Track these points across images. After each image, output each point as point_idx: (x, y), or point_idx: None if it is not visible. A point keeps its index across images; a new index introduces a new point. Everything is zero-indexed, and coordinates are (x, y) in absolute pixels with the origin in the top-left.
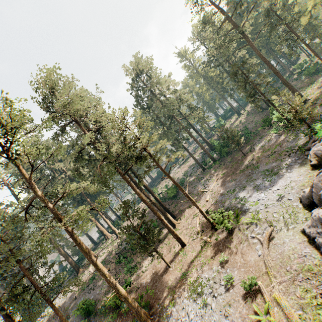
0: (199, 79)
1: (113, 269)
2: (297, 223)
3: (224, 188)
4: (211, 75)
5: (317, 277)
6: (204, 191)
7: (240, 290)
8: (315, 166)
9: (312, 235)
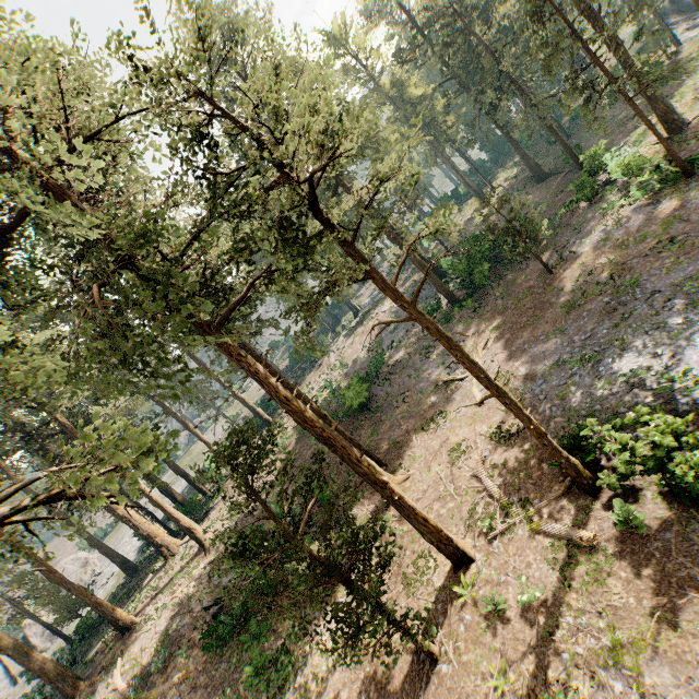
0: (384, 110)
1: (203, 672)
2: None
3: (529, 361)
4: (413, 96)
5: None
6: (456, 380)
7: None
8: None
9: None
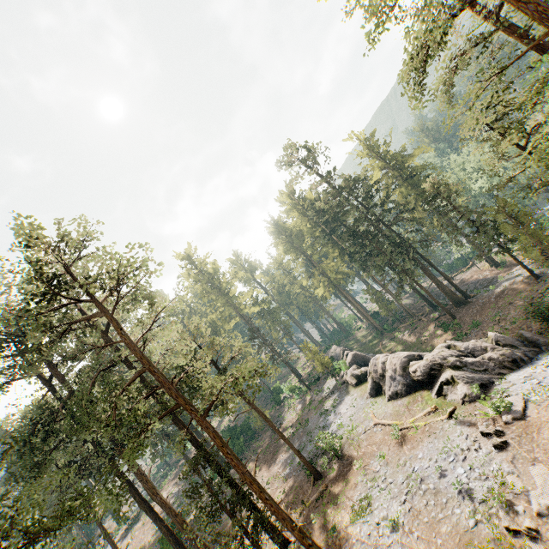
0: None
1: None
2: (381, 403)
3: (281, 465)
4: None
5: (414, 400)
6: None
7: (394, 449)
8: (357, 384)
9: (394, 391)
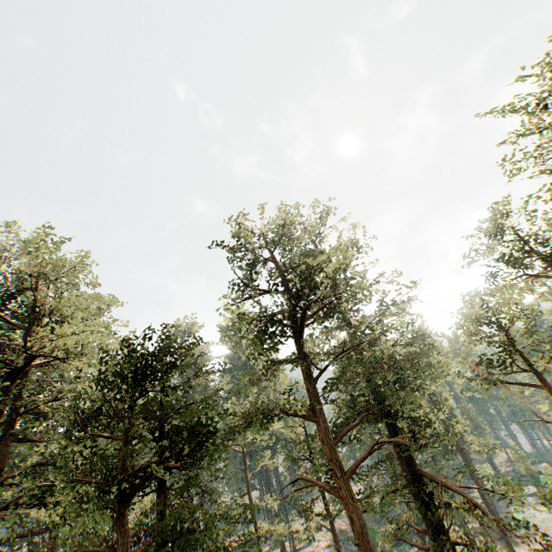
0: None
1: None
2: None
3: None
4: None
5: None
6: None
7: None
8: None
9: None
